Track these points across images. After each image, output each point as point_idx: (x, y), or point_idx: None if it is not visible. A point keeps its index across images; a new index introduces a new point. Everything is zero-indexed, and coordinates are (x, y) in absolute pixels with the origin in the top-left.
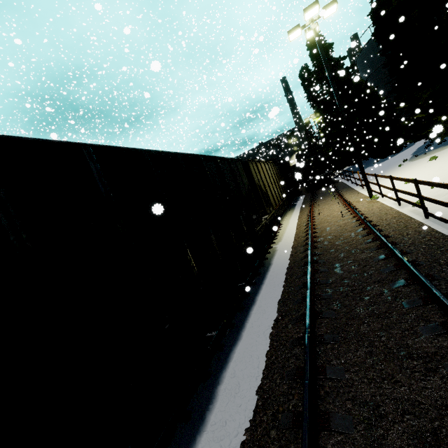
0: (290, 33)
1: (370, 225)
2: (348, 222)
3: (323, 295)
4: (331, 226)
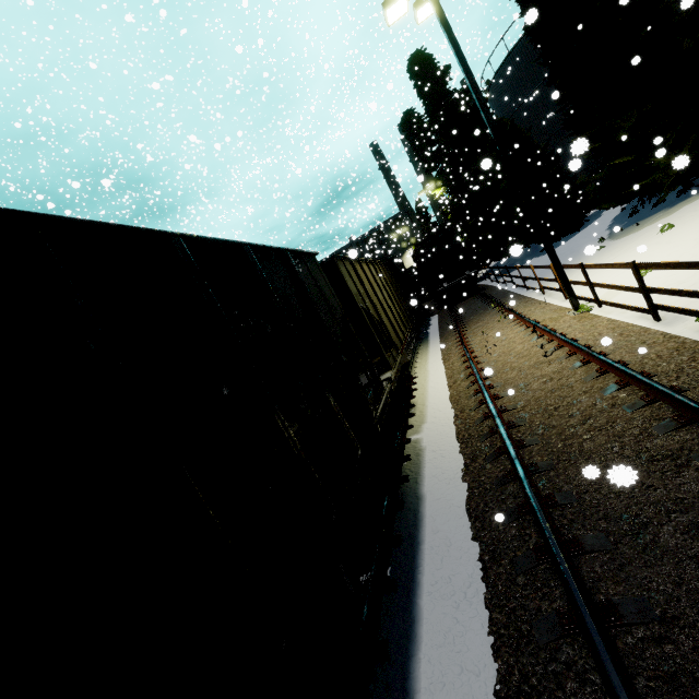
0: (387, 6)
1: (644, 377)
2: (565, 367)
3: None
4: (527, 379)
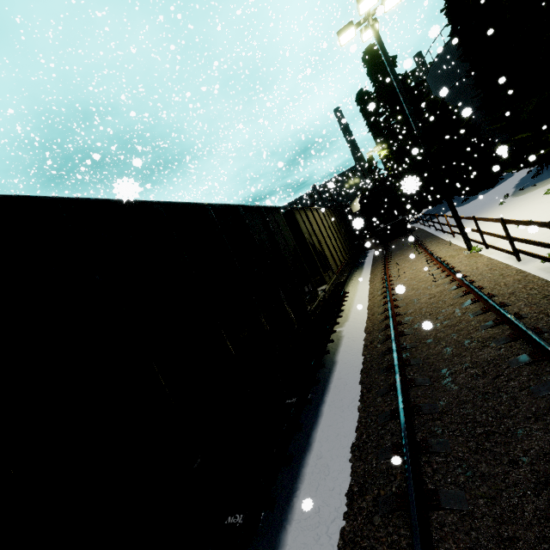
0: (340, 34)
1: (485, 296)
2: (445, 289)
3: (432, 444)
4: (420, 296)
